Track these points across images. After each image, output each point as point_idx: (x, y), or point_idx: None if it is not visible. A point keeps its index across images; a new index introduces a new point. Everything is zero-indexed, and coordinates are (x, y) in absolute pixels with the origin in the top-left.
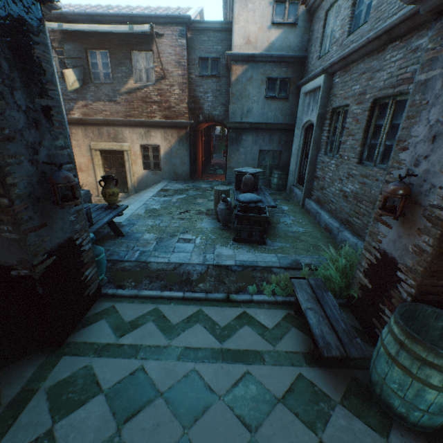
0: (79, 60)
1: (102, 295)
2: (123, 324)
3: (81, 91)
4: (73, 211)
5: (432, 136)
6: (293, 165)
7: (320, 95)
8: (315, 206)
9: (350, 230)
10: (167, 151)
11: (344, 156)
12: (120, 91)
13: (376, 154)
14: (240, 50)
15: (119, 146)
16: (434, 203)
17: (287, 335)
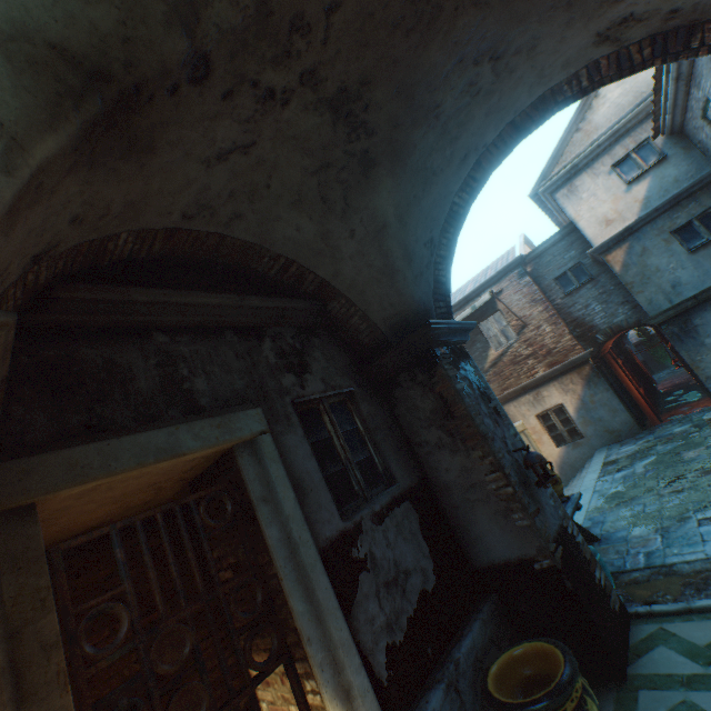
0: None
1: (630, 615)
2: (697, 648)
3: None
4: (548, 495)
5: None
6: None
7: None
8: None
9: None
10: (575, 405)
11: None
12: (483, 368)
13: None
14: (603, 237)
15: None
16: None
17: None
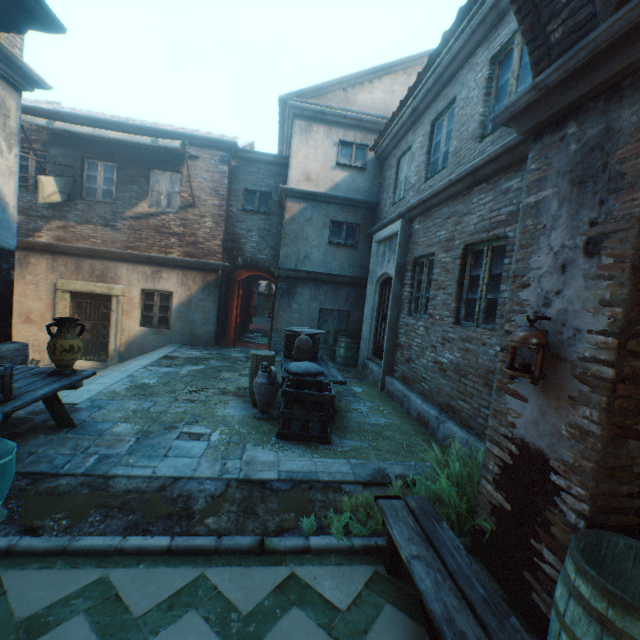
0: (69, 169)
1: None
2: (7, 626)
3: (61, 207)
4: None
5: (561, 265)
6: (366, 330)
7: (398, 242)
8: (401, 386)
9: (455, 420)
10: (183, 301)
11: (435, 315)
12: (124, 214)
13: (478, 311)
14: (298, 186)
15: (106, 288)
16: (586, 355)
17: (377, 623)
